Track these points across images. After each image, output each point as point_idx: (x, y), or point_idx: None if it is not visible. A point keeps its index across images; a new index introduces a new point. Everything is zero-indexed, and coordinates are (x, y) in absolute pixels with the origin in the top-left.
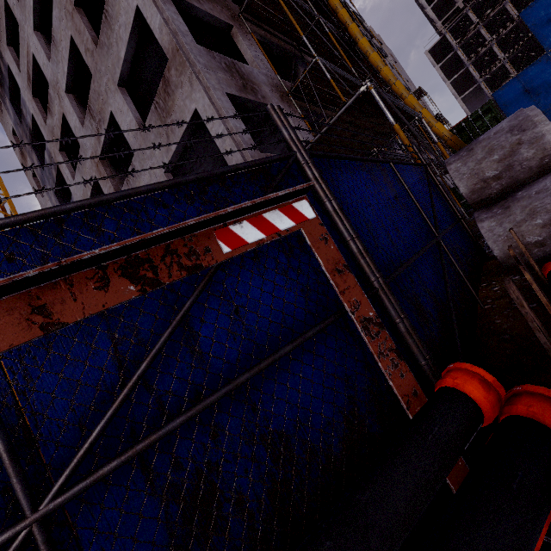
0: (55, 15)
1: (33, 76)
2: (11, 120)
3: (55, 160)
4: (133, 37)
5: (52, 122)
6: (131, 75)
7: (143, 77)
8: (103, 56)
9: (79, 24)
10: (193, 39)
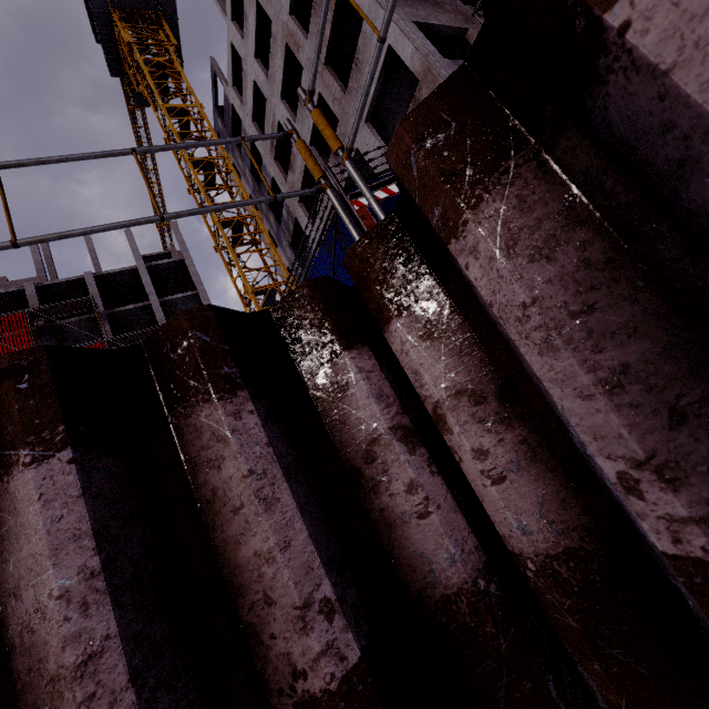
0: (304, 80)
1: (276, 141)
2: (250, 190)
3: (293, 213)
4: (382, 73)
5: (293, 178)
6: (373, 109)
7: (382, 108)
8: (351, 100)
9: (328, 79)
10: (440, 55)
